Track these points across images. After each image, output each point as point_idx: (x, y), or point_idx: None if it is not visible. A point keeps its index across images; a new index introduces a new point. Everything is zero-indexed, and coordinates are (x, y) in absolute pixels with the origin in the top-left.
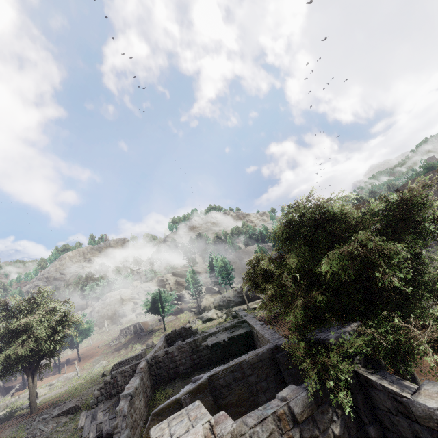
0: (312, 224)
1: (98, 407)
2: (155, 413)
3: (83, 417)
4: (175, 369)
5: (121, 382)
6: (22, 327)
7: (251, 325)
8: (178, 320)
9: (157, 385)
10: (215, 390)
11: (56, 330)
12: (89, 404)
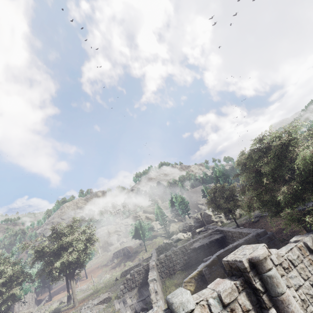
0: (279, 144)
1: (125, 296)
2: (186, 281)
3: (117, 303)
4: (173, 267)
5: (137, 278)
6: (66, 244)
7: (225, 230)
8: (154, 243)
9: (162, 279)
10: (222, 265)
11: (85, 247)
12: (118, 295)
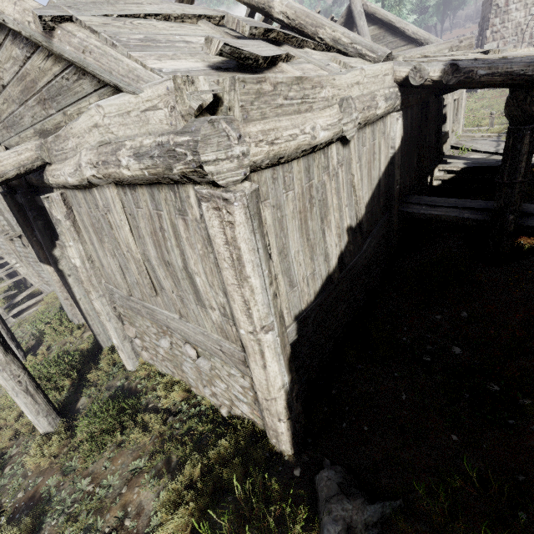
0: None
1: None
2: None
3: None
4: None
5: None
6: None
7: None
8: None
9: None
10: None
11: None
12: None
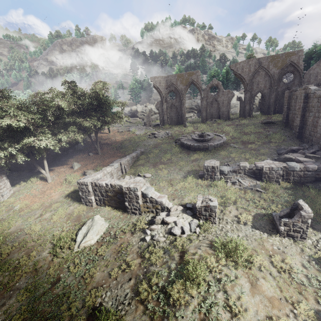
0: None
1: None
2: None
3: None
4: None
5: None
6: None
7: None
8: None
9: None
10: None
11: None
12: None
